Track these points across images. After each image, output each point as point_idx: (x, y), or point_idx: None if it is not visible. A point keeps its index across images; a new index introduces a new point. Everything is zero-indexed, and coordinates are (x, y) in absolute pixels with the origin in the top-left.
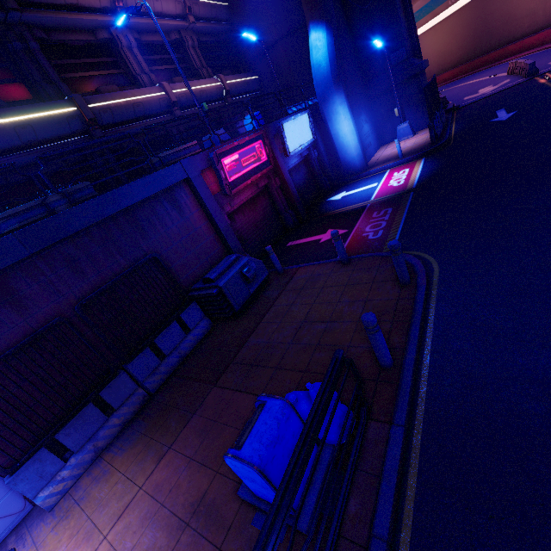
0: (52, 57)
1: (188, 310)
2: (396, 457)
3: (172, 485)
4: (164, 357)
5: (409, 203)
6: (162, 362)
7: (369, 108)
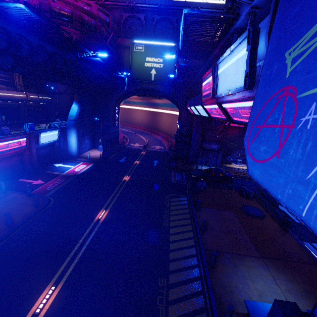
0: None
1: None
2: None
3: None
4: None
5: (70, 180)
6: None
7: (93, 134)
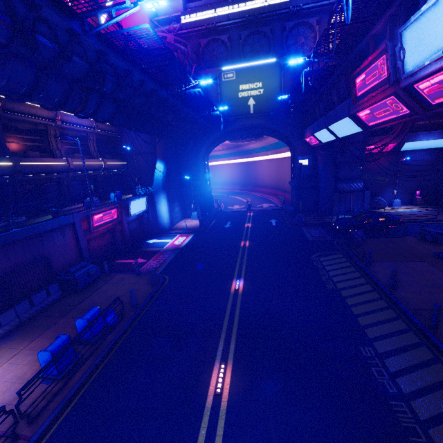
0: (5, 131)
1: (53, 285)
2: (126, 326)
3: (41, 345)
4: (33, 306)
5: (175, 254)
6: (32, 308)
7: (181, 199)
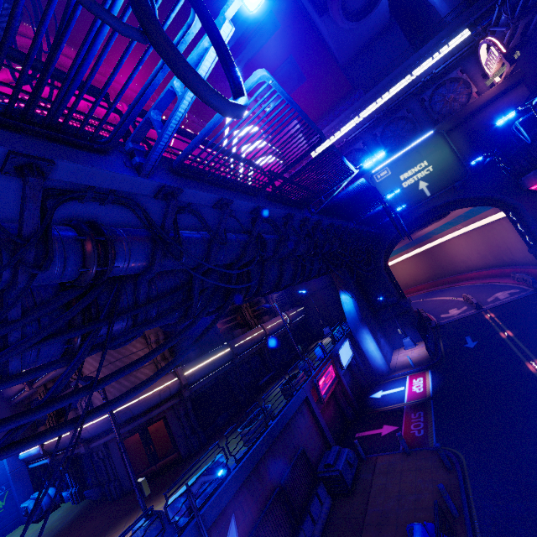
0: None
1: (320, 487)
2: None
3: None
4: (314, 524)
5: (432, 409)
6: (315, 527)
7: (380, 327)
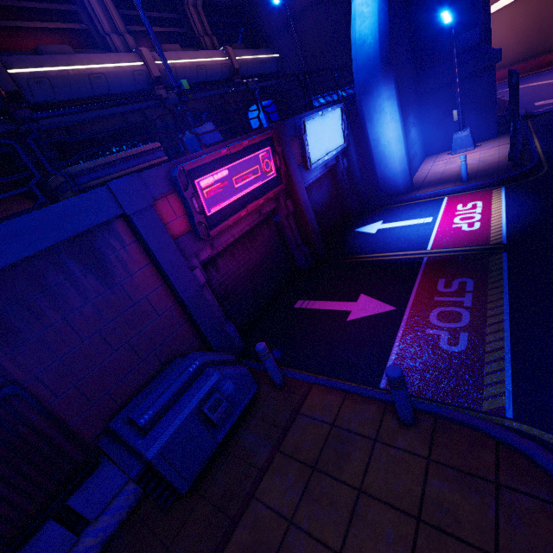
0: None
1: (90, 483)
2: None
3: None
4: None
5: (507, 278)
6: None
7: (418, 106)
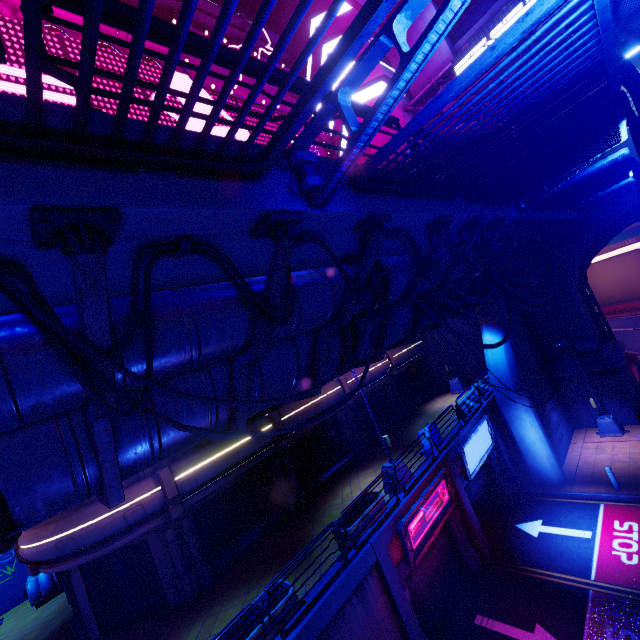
0: None
1: None
2: None
3: None
4: None
5: None
6: None
7: (553, 388)
